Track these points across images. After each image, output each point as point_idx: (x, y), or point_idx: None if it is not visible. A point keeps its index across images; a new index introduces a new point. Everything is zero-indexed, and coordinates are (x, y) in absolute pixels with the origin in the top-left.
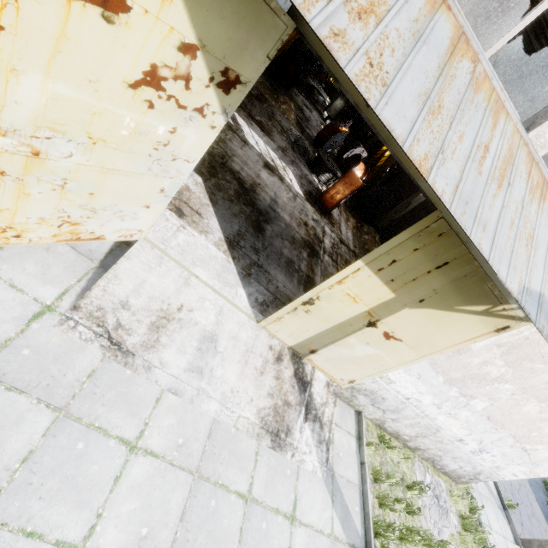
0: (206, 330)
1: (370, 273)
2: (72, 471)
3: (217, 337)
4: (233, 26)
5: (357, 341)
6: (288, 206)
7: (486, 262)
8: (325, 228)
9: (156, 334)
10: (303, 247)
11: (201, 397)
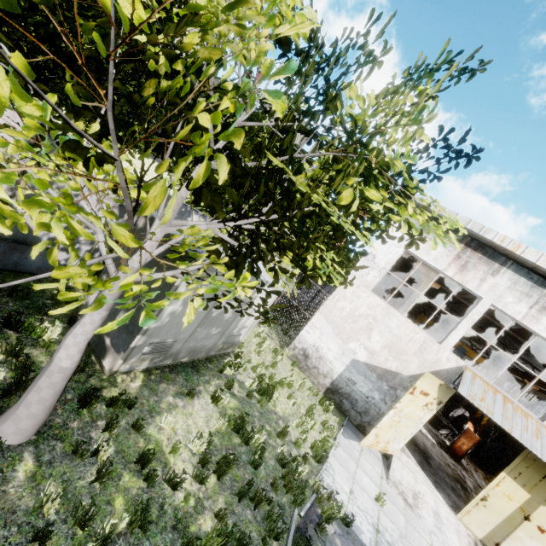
0: (433, 508)
1: (511, 480)
2: (419, 542)
3: (440, 515)
4: (444, 393)
5: (523, 534)
6: (433, 450)
7: (541, 459)
8: (462, 472)
9: (416, 501)
10: (455, 480)
11: (446, 544)
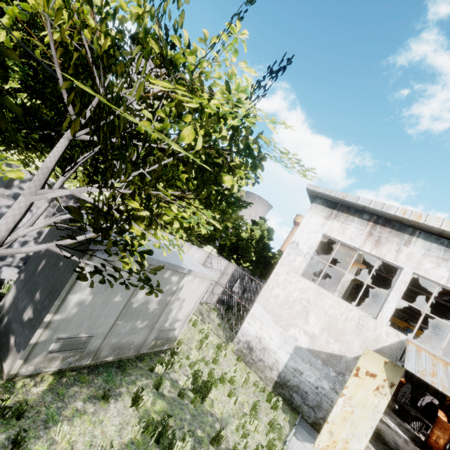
0: None
1: None
2: None
3: None
4: (393, 373)
5: None
6: (407, 449)
7: None
8: None
9: None
10: None
11: None
